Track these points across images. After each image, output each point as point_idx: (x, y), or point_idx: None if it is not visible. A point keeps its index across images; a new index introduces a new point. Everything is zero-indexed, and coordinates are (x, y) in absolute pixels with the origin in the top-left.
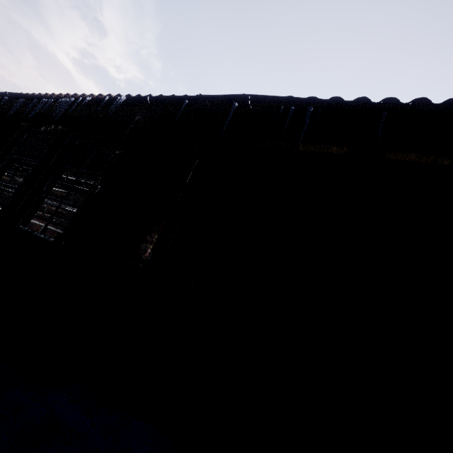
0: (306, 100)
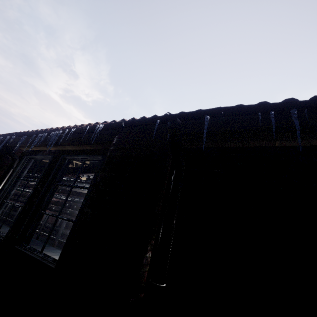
0: (288, 104)
